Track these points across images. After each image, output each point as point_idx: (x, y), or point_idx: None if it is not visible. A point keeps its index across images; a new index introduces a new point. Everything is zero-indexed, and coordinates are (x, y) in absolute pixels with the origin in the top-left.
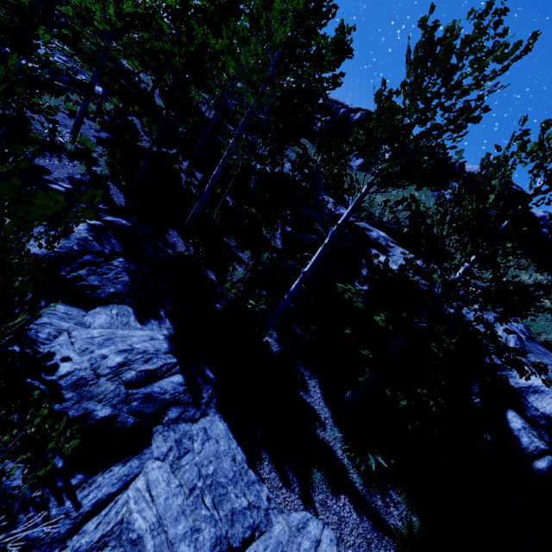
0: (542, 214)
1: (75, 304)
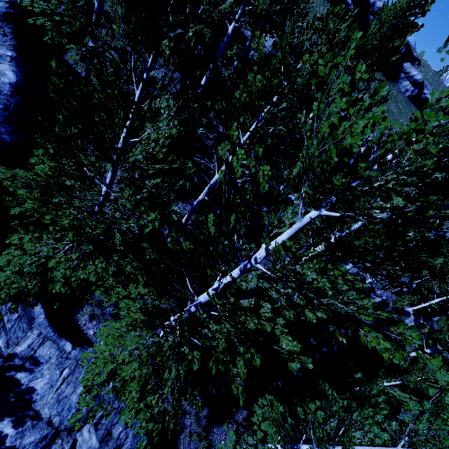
0: (374, 0)
1: None
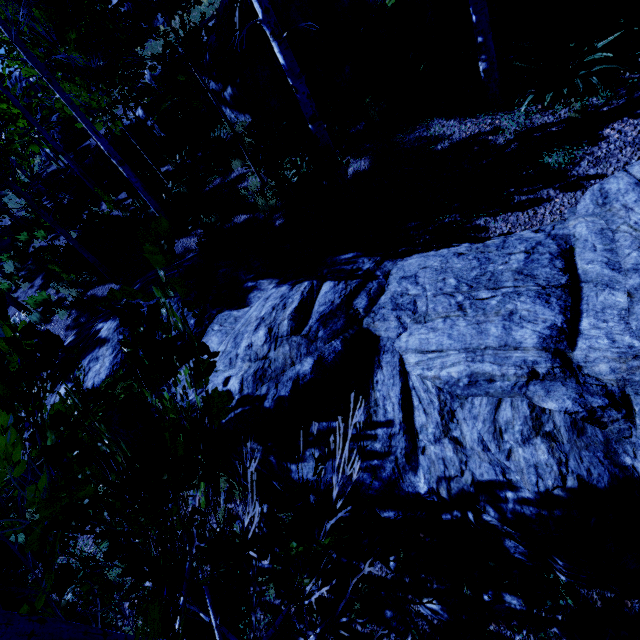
0: None
1: (185, 361)
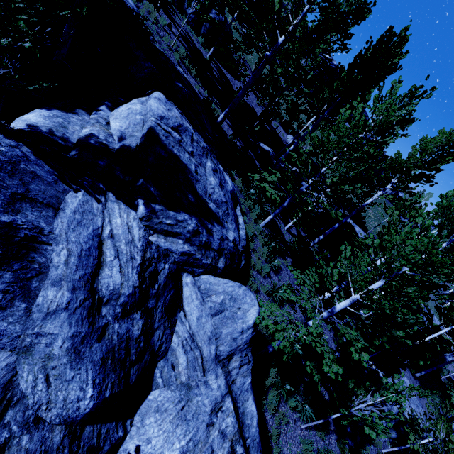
0: None
1: None
